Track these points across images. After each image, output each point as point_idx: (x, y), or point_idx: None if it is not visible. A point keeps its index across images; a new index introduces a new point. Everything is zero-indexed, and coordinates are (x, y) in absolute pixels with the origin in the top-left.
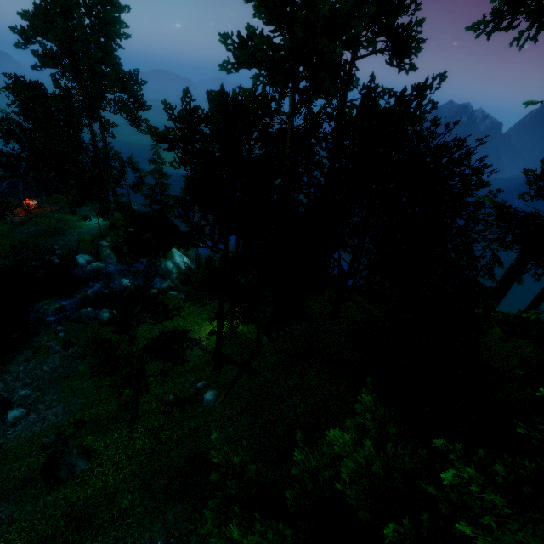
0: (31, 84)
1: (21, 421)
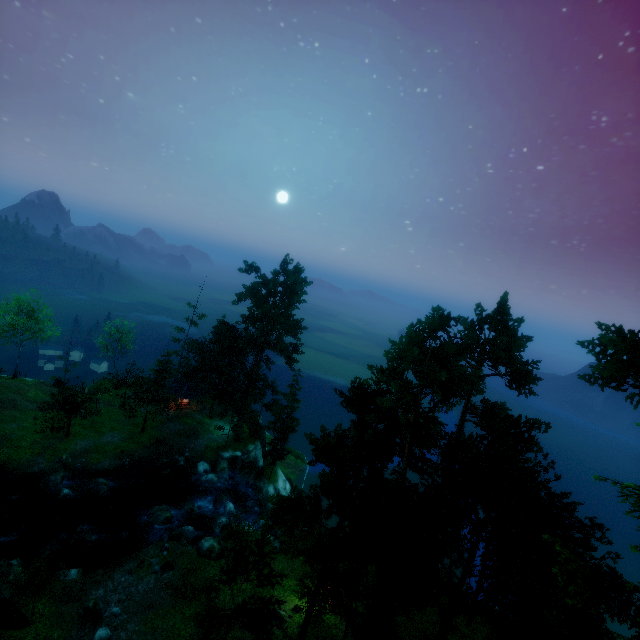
0: (230, 328)
1: None
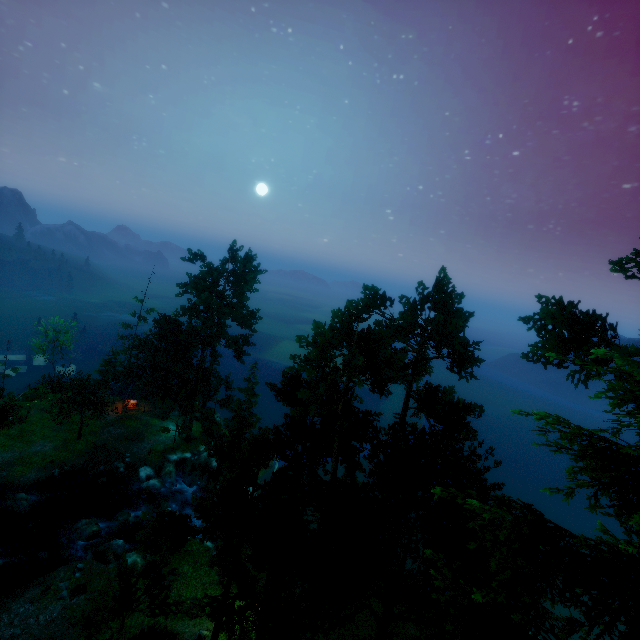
0: (172, 322)
1: None
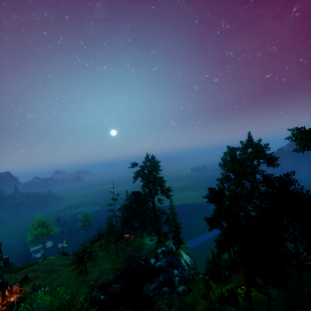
0: (138, 193)
1: None
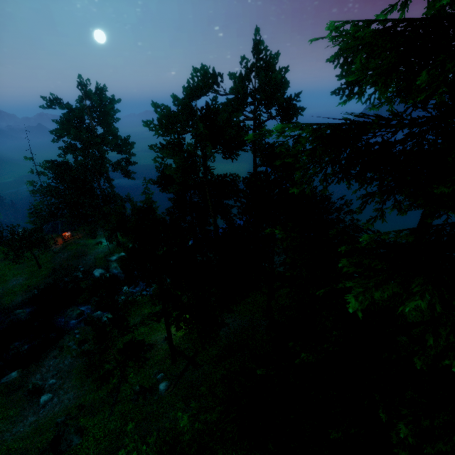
0: (60, 164)
1: (49, 403)
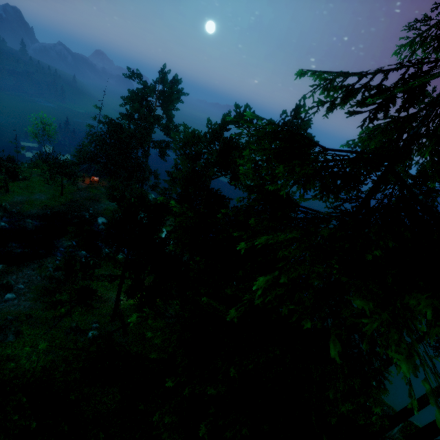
0: (116, 125)
1: (10, 301)
